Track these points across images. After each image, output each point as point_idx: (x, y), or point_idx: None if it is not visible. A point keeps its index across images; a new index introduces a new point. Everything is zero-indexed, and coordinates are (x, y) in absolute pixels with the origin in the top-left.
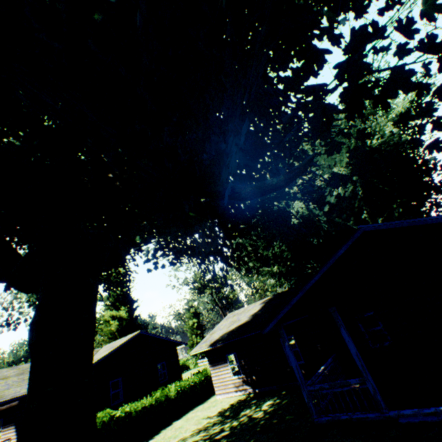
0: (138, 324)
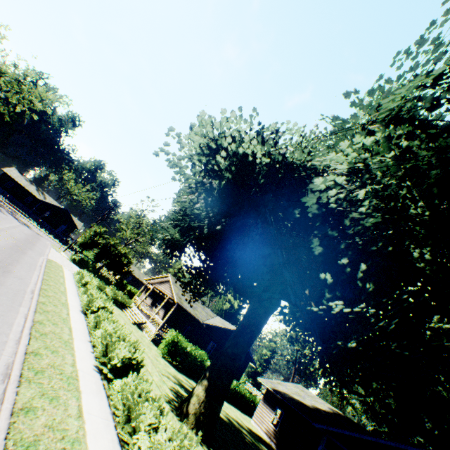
0: (237, 319)
